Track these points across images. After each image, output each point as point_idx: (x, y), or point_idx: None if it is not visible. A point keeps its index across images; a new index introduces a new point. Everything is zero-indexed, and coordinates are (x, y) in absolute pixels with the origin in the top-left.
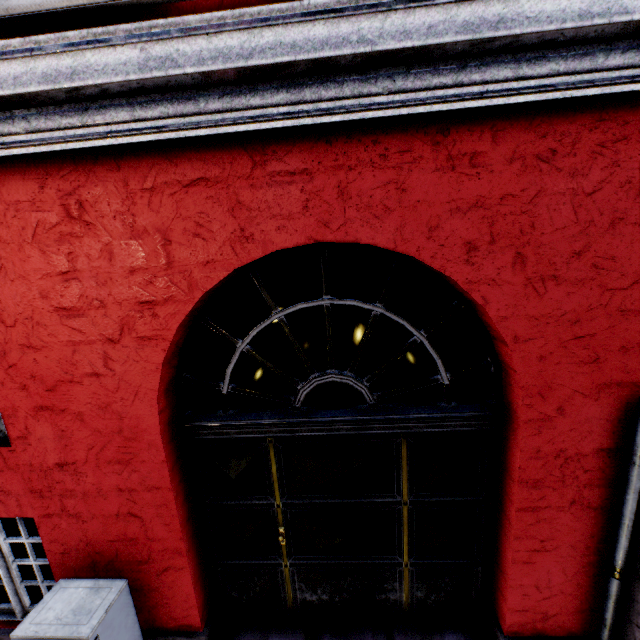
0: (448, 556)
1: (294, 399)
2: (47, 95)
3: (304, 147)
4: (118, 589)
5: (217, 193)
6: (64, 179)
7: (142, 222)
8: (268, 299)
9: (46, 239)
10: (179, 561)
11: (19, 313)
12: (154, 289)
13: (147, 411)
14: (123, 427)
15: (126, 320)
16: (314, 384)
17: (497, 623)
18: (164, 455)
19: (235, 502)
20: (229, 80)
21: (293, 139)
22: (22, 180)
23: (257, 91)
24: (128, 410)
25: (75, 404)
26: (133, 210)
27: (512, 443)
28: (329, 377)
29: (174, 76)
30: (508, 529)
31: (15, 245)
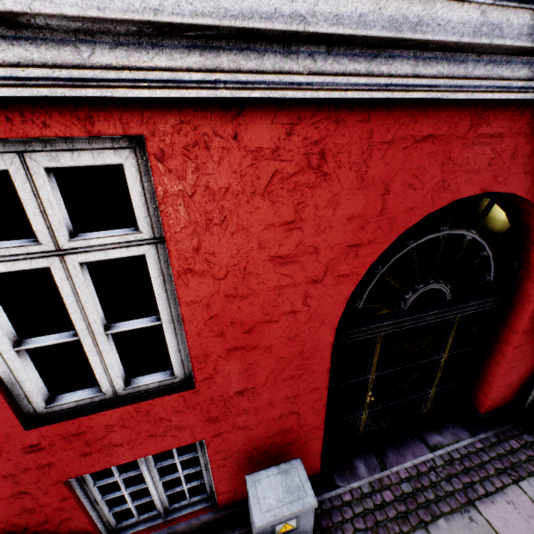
0: (454, 381)
1: (404, 304)
2: (370, 39)
3: (506, 115)
4: (302, 466)
5: (437, 149)
6: (314, 127)
7: (372, 174)
8: (409, 232)
9: (279, 189)
10: (317, 434)
11: (232, 265)
12: (363, 234)
13: (327, 334)
14: (304, 350)
15: (332, 262)
16: (420, 292)
17: (474, 409)
18: (330, 364)
19: (344, 383)
20: (506, 52)
21: (502, 107)
22: (269, 124)
23: (511, 64)
24: (312, 336)
25: (267, 340)
26: (368, 162)
27: (519, 311)
28: (430, 286)
29: (491, 44)
30: (501, 359)
31: (244, 196)
